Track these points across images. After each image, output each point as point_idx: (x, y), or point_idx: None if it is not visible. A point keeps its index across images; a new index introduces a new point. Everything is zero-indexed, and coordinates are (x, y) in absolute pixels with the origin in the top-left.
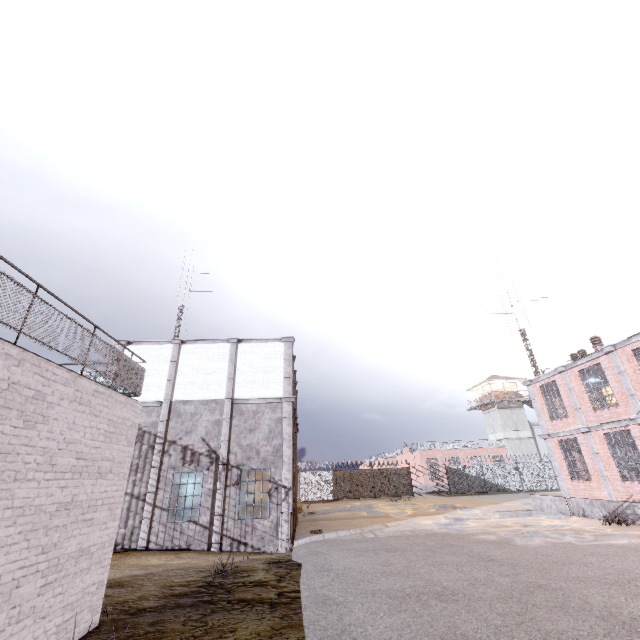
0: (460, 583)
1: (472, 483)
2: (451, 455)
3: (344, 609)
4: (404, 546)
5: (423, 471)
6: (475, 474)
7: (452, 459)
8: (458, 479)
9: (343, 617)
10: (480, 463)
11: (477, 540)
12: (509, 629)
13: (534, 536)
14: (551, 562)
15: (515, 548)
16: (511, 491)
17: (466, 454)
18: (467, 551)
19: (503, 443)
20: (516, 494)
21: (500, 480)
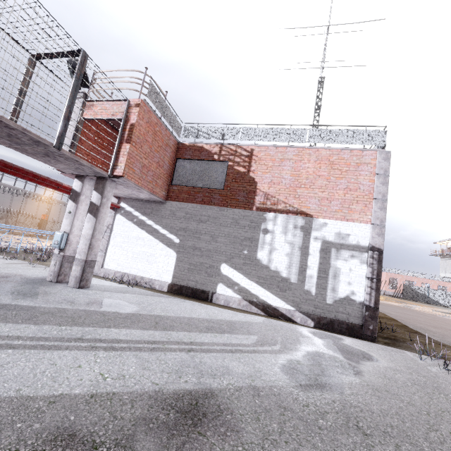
0: (414, 315)
1: (418, 296)
2: (408, 279)
3: (381, 309)
4: (388, 306)
5: (385, 283)
6: (422, 292)
7: (406, 281)
8: (409, 292)
9: (382, 310)
10: (428, 287)
11: (420, 312)
12: (428, 321)
13: (447, 317)
14: (449, 320)
15: (436, 316)
16: (444, 306)
17: (419, 281)
18: (416, 312)
19: (449, 280)
20: (447, 308)
21: (439, 299)
